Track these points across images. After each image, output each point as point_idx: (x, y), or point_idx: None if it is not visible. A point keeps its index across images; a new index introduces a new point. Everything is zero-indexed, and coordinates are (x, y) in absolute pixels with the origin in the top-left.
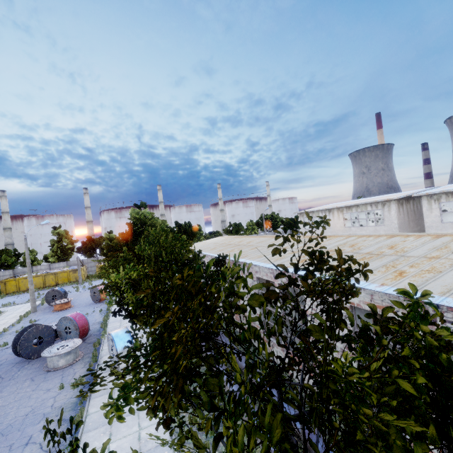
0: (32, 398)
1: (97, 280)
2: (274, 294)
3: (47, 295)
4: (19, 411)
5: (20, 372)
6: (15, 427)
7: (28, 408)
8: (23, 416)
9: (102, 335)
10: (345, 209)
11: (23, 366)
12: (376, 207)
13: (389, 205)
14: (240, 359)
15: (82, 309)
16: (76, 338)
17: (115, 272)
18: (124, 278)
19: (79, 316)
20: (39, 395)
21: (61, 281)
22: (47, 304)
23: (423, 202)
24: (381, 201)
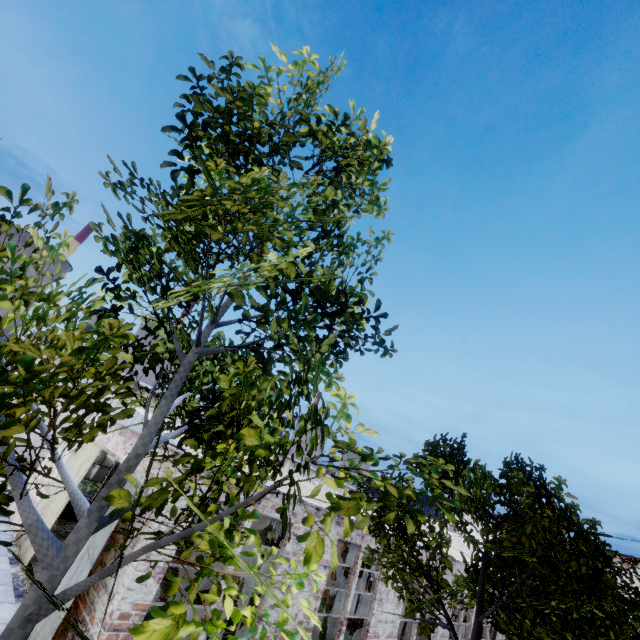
0: None
1: None
2: None
3: None
4: None
5: None
6: None
7: None
8: None
9: None
10: None
11: None
12: None
13: None
14: None
15: None
16: None
17: None
18: None
19: None
20: None
21: None
22: None
23: None
24: None
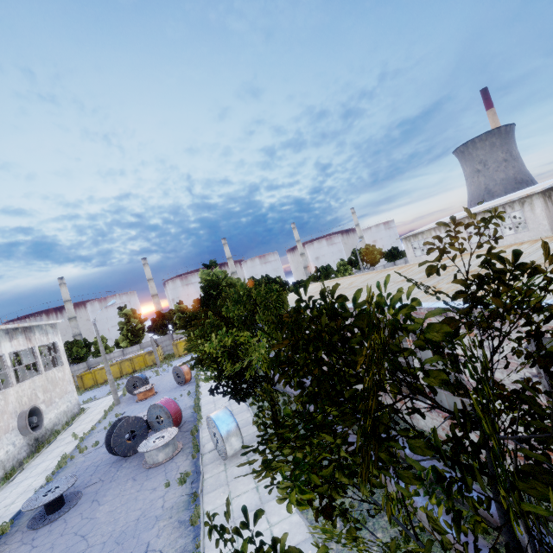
0: (139, 500)
1: (176, 360)
2: (452, 322)
3: (128, 384)
4: (129, 516)
5: (120, 472)
6: (129, 534)
7: (138, 512)
8: (134, 521)
9: (198, 420)
10: (466, 221)
11: (120, 465)
12: (511, 209)
13: (531, 202)
14: (422, 416)
15: (168, 395)
16: (171, 427)
17: (206, 341)
18: (218, 347)
19: (169, 401)
20: (145, 496)
21: (138, 366)
22: (129, 394)
23: None
24: (518, 199)
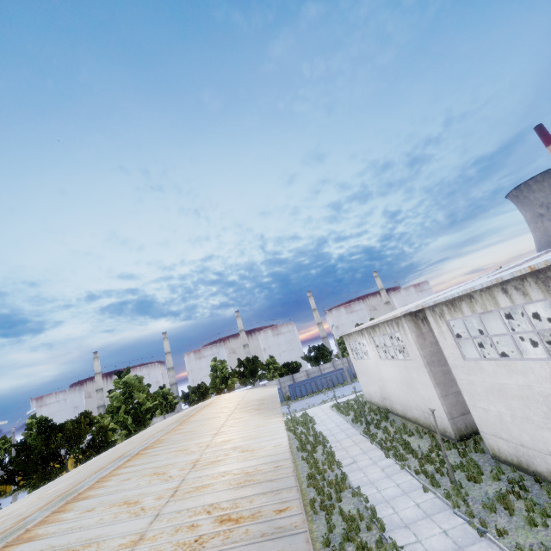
0: None
1: None
2: None
3: None
4: None
5: None
6: None
7: None
8: None
9: None
10: (371, 331)
11: None
12: (393, 328)
13: (402, 325)
14: None
15: None
16: None
17: None
18: None
19: None
20: None
21: None
22: None
23: (430, 320)
24: (393, 318)
